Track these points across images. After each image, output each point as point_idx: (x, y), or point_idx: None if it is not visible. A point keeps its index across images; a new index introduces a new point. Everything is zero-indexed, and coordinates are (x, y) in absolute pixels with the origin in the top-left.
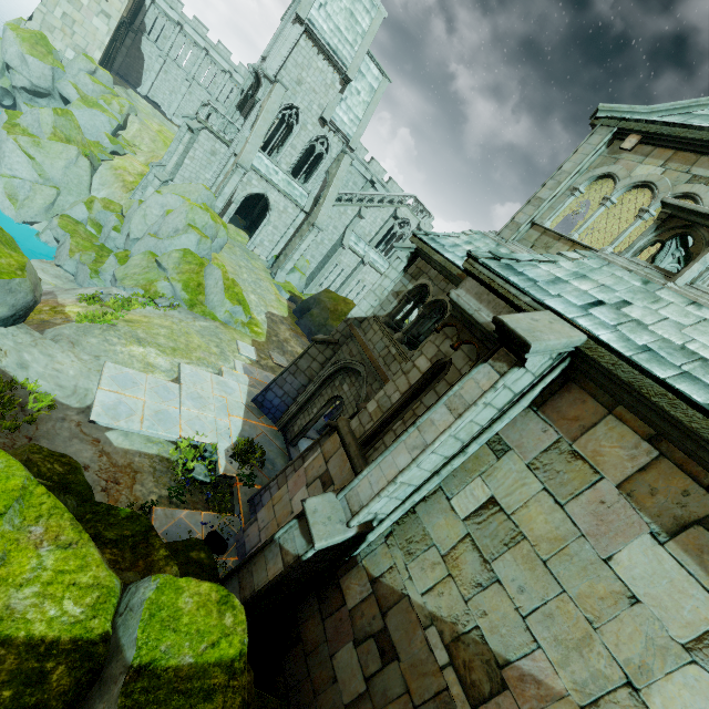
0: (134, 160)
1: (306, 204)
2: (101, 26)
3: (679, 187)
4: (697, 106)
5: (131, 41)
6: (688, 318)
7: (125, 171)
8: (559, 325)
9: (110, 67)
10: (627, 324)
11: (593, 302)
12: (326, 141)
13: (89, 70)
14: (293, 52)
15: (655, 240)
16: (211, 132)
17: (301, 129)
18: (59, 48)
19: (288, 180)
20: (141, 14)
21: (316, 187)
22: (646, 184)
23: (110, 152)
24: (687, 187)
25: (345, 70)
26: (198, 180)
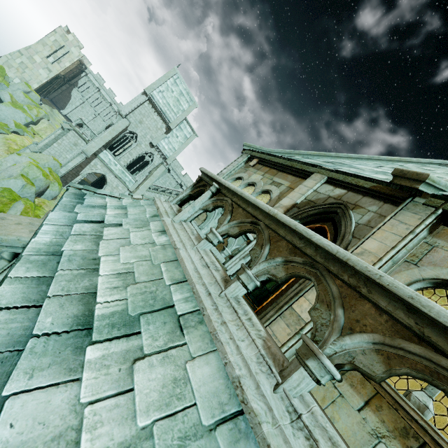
0: (28, 139)
1: (132, 186)
2: (44, 73)
3: (265, 186)
4: (294, 154)
5: (66, 88)
6: (143, 240)
7: (14, 142)
8: (23, 226)
9: (46, 95)
10: (85, 235)
11: (93, 220)
12: (152, 155)
13: (25, 90)
14: (139, 107)
15: (189, 194)
16: (77, 133)
17: (138, 145)
18: (11, 76)
19: (123, 170)
20: (77, 78)
21: (141, 179)
22: (253, 183)
23: (12, 131)
24: (268, 187)
25: (169, 123)
26: (60, 157)
